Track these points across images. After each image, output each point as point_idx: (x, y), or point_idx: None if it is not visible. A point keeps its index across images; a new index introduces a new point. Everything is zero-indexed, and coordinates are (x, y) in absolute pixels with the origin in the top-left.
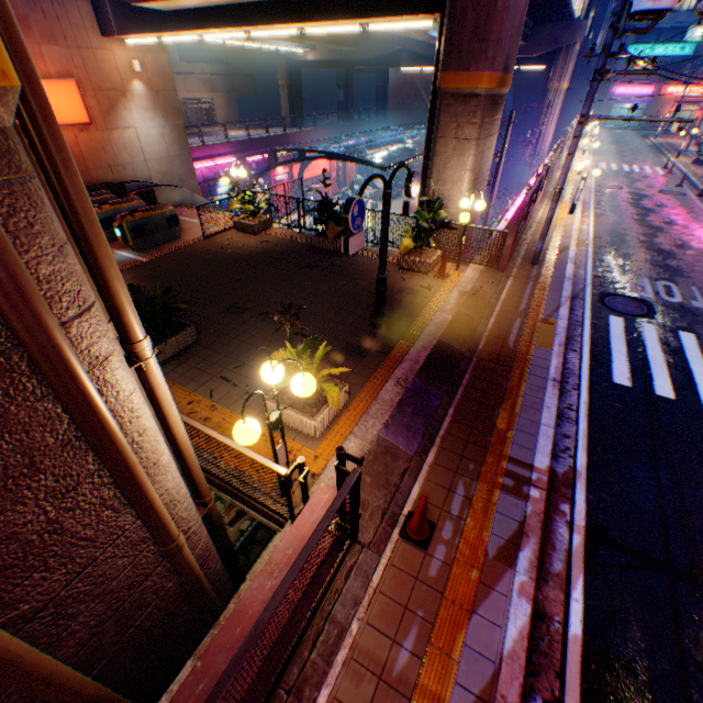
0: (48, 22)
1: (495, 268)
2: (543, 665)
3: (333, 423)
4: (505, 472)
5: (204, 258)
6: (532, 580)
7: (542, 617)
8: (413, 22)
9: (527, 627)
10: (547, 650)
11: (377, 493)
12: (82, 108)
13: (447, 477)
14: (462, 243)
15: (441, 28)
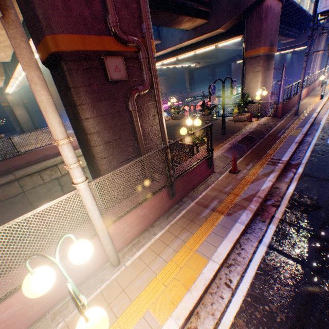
0: None
1: (275, 117)
2: (275, 195)
3: None
4: (269, 161)
5: None
6: (274, 179)
7: (277, 188)
8: (234, 40)
9: (270, 186)
10: (278, 193)
11: (220, 164)
12: None
13: (246, 162)
14: (258, 108)
15: (243, 39)
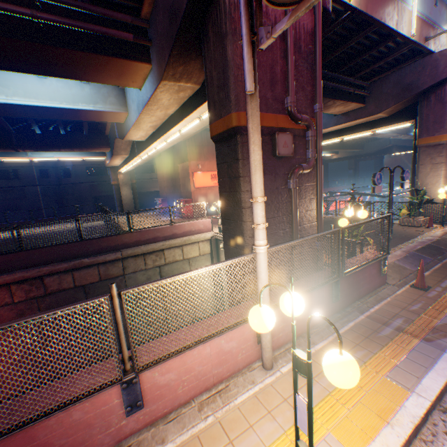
0: None
1: None
2: None
3: None
4: None
5: None
6: None
7: None
8: (399, 125)
9: None
10: None
11: (394, 274)
12: None
13: (437, 278)
14: (443, 211)
15: (414, 124)
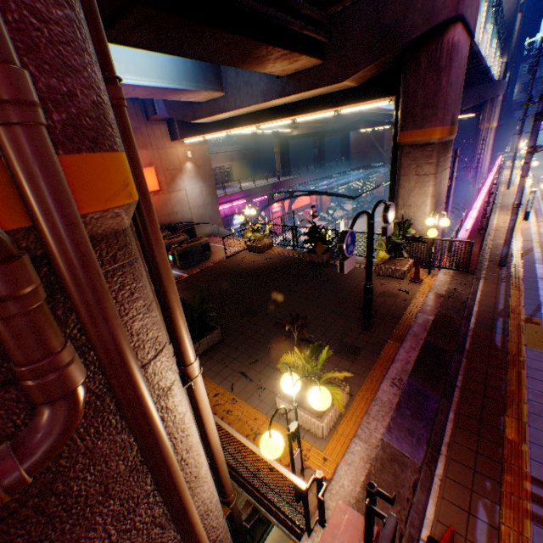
0: (143, 138)
1: (465, 271)
2: None
3: (336, 422)
4: (531, 497)
5: (226, 272)
6: None
7: None
8: (373, 104)
9: None
10: None
11: (389, 509)
12: (156, 182)
13: (463, 495)
14: (431, 252)
15: (396, 104)
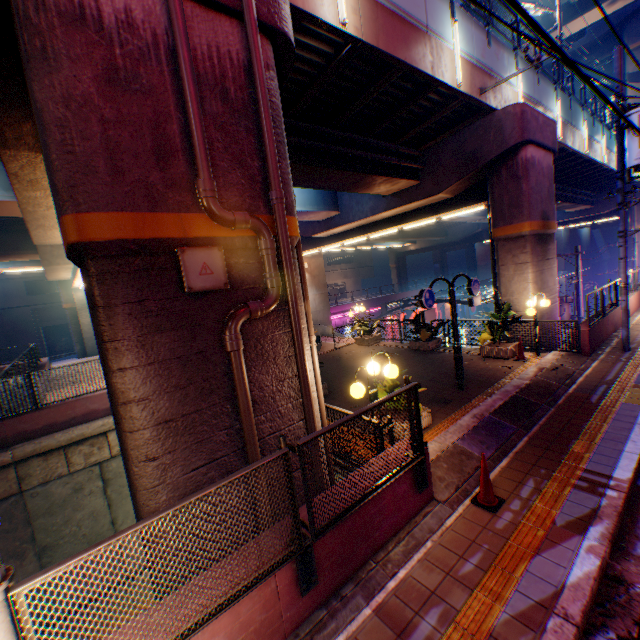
0: None
1: (577, 352)
2: (618, 612)
3: None
4: (579, 477)
5: (334, 358)
6: (602, 545)
7: (619, 581)
8: (470, 209)
9: (594, 572)
10: (624, 604)
11: (451, 474)
12: None
13: (517, 475)
14: (536, 332)
15: (488, 207)
